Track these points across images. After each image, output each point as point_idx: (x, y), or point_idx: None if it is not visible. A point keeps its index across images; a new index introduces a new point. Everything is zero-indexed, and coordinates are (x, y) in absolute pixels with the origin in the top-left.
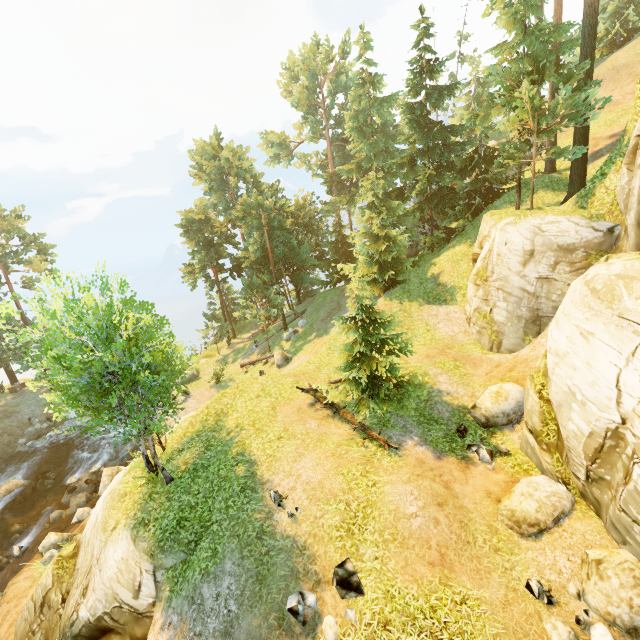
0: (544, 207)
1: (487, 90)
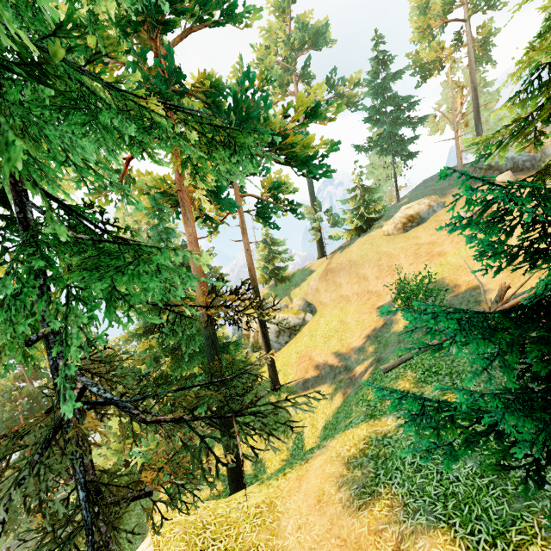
0: None
1: (276, 249)
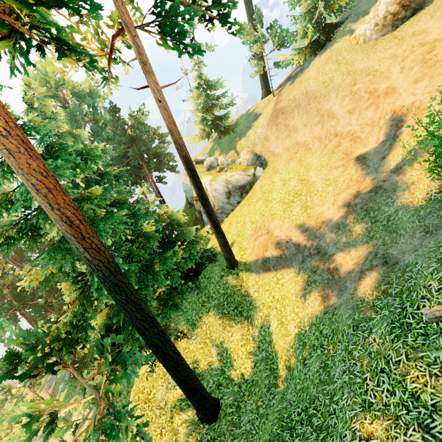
0: (175, 414)
1: (214, 94)
